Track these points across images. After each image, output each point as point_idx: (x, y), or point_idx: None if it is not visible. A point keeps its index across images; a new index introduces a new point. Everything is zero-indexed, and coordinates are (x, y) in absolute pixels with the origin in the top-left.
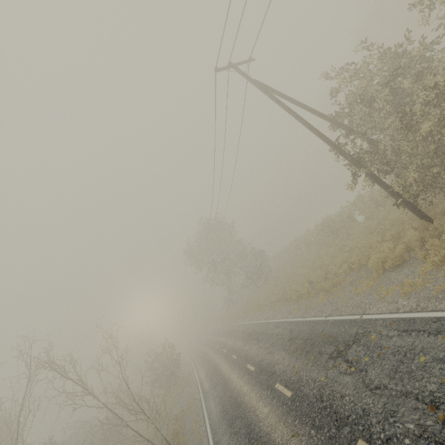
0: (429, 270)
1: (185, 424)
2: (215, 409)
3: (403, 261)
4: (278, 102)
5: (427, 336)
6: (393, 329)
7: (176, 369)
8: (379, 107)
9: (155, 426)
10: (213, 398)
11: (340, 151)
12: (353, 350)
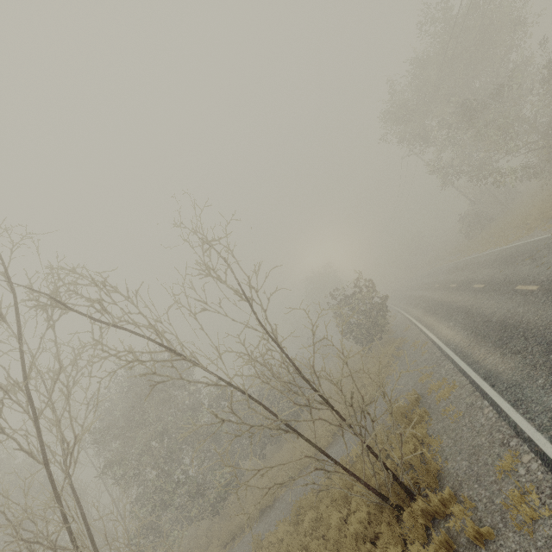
0: None
1: (443, 444)
2: None
3: None
4: None
5: None
6: None
7: (382, 319)
8: None
9: (363, 446)
10: None
11: None
12: None
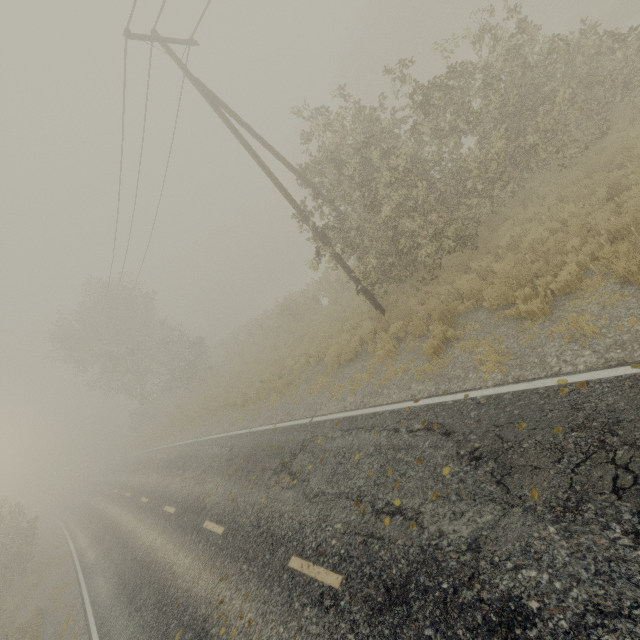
0: (376, 365)
1: (46, 630)
2: (106, 587)
3: (357, 355)
4: (231, 127)
5: (364, 433)
6: (338, 430)
7: (28, 546)
8: (348, 175)
9: None
10: (103, 572)
11: (305, 219)
12: (299, 460)
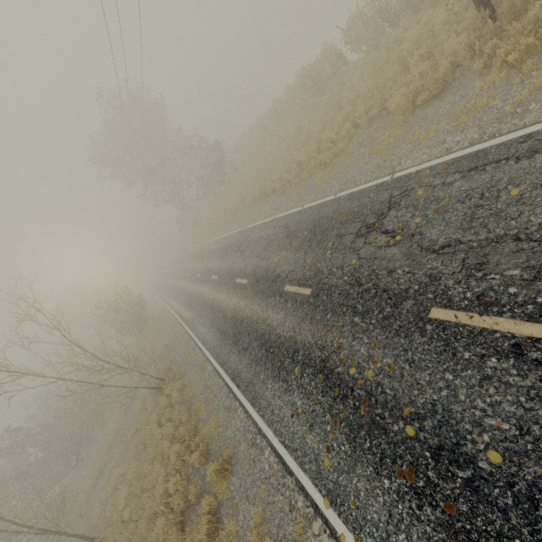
0: (492, 84)
1: (176, 357)
2: (210, 334)
3: (443, 88)
4: None
5: (515, 163)
6: (451, 174)
7: (143, 312)
8: None
9: (140, 373)
10: (202, 325)
11: None
12: (392, 218)
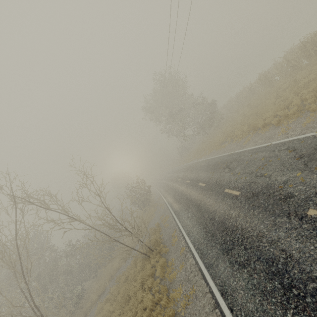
0: None
1: (163, 235)
2: (195, 229)
3: None
4: None
5: None
6: None
7: (148, 196)
8: None
9: (138, 239)
10: (188, 218)
11: None
12: None
